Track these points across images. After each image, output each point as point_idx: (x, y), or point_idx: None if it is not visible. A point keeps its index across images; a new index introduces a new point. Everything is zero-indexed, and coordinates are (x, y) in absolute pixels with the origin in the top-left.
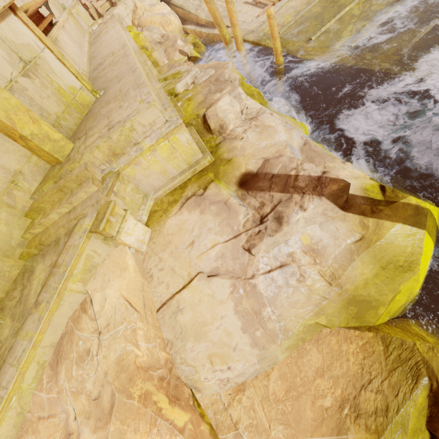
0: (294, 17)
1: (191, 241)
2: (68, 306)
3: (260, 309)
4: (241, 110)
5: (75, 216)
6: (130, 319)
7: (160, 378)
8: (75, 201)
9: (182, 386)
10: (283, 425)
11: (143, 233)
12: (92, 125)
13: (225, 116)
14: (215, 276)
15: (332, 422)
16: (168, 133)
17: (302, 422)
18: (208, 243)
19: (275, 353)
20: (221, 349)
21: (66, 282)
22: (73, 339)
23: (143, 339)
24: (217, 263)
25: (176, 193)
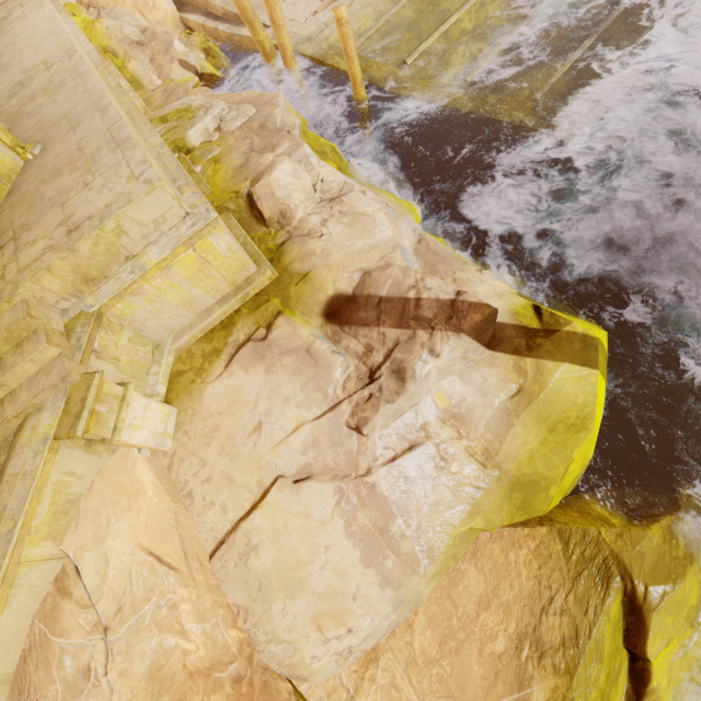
0: (375, 22)
1: (255, 423)
2: (29, 593)
3: (386, 523)
4: (313, 183)
5: (16, 411)
6: (163, 587)
7: (234, 680)
8: (11, 380)
9: (275, 681)
10: (443, 699)
11: (163, 418)
12: (28, 221)
13: (287, 196)
14: (307, 480)
15: (509, 674)
16: (192, 236)
17: (469, 686)
18: (288, 423)
19: (417, 588)
20: (332, 602)
21: (17, 549)
22: (49, 657)
23: (193, 618)
24: (306, 457)
25: (216, 337)
